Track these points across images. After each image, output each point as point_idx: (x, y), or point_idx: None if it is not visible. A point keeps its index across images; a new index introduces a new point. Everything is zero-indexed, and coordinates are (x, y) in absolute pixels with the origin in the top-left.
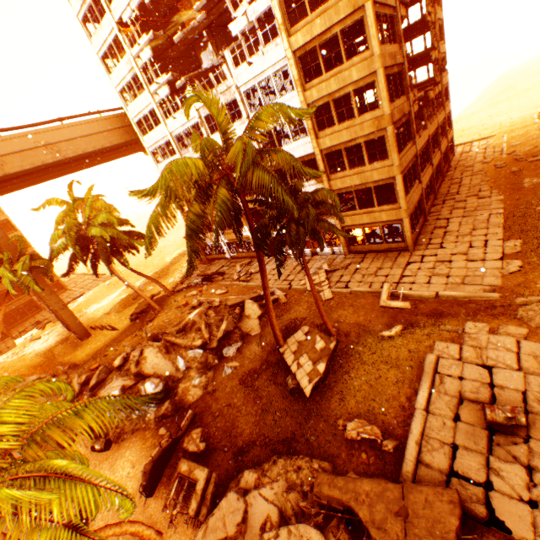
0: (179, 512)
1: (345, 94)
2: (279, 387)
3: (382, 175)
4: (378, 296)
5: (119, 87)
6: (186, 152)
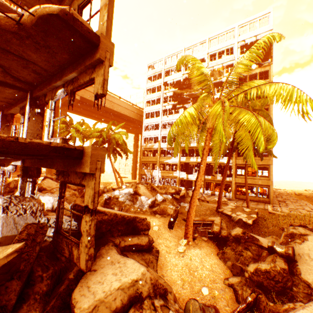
0: (199, 235)
1: None
2: (228, 219)
3: (264, 162)
4: (264, 210)
5: (147, 100)
6: (164, 130)
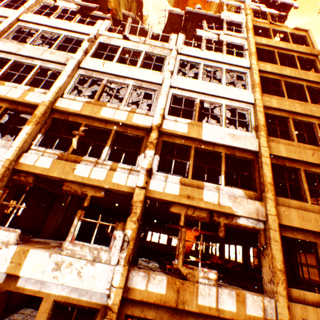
0: None
1: (307, 123)
2: None
3: None
4: None
5: None
6: (13, 43)
